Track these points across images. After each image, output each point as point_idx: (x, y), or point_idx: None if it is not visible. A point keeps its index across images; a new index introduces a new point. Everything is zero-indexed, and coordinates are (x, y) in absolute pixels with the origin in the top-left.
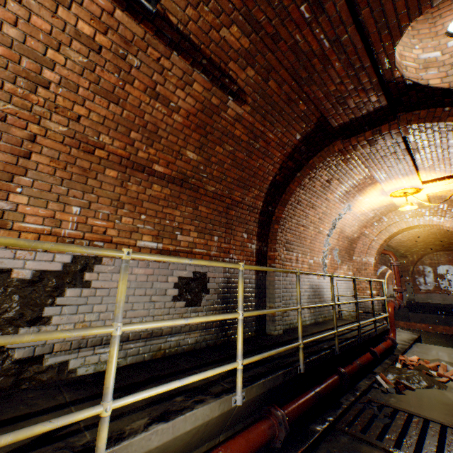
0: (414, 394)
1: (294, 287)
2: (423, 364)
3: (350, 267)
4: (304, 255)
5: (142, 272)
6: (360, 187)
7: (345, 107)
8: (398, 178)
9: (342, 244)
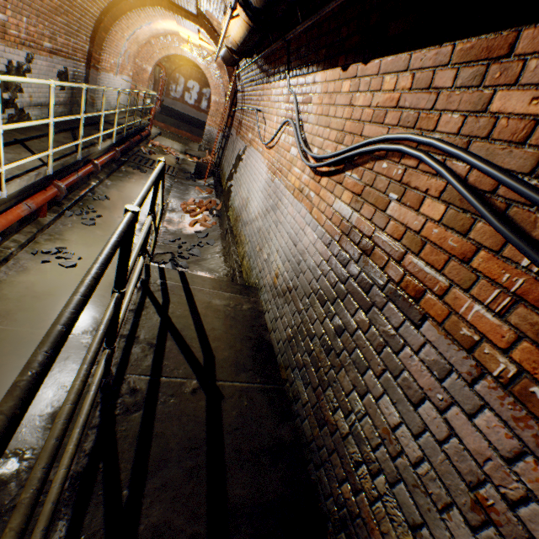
0: (157, 156)
1: (102, 82)
2: (162, 147)
3: (133, 69)
4: (110, 57)
5: (46, 65)
6: (165, 18)
7: (179, 2)
8: (189, 30)
9: (134, 48)
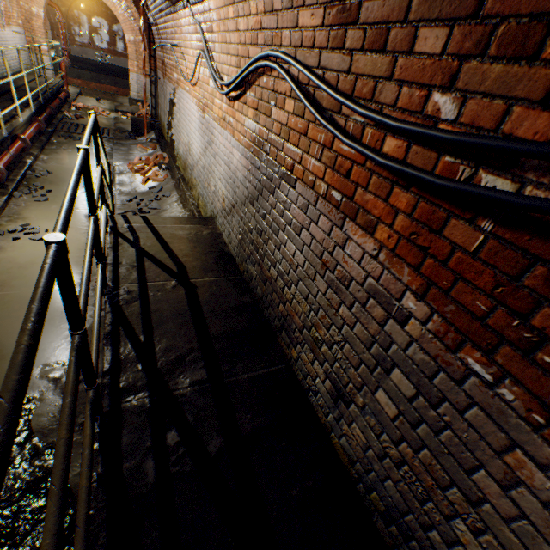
0: (85, 120)
1: None
2: (88, 108)
3: (20, 15)
4: None
5: None
6: None
7: None
8: None
9: None
